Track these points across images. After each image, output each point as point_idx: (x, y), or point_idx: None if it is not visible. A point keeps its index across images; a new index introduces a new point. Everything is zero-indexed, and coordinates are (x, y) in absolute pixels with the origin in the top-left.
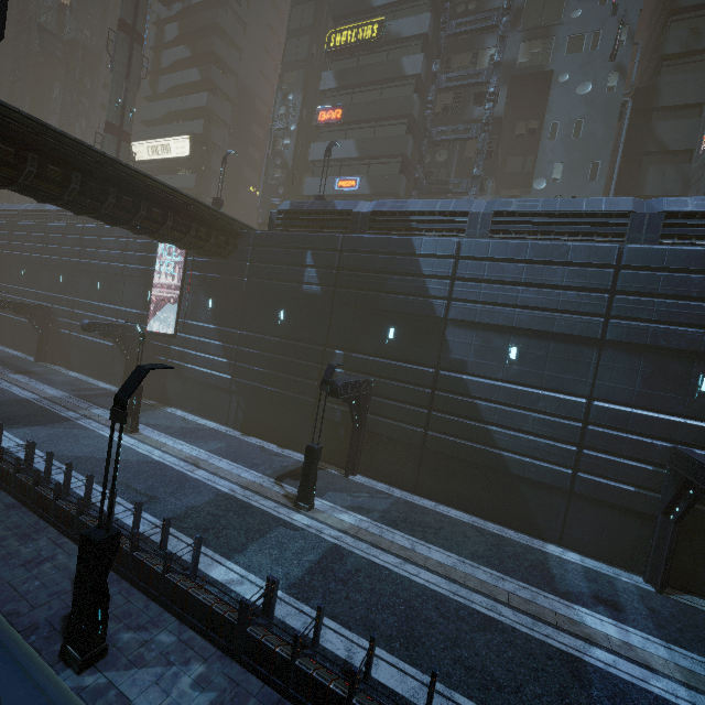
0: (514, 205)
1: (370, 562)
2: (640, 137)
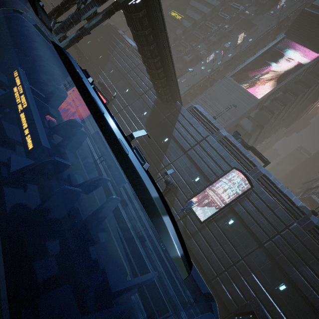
0: None
1: None
2: (205, 88)
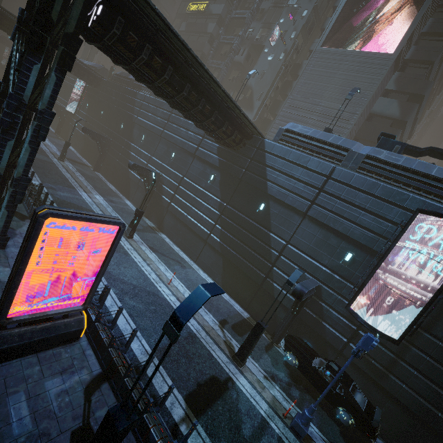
0: None
1: (57, 167)
2: (287, 86)
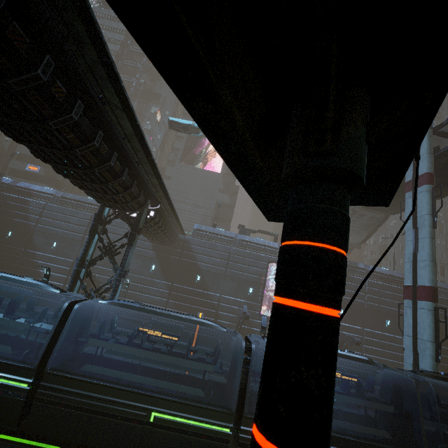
0: (70, 196)
1: None
2: None
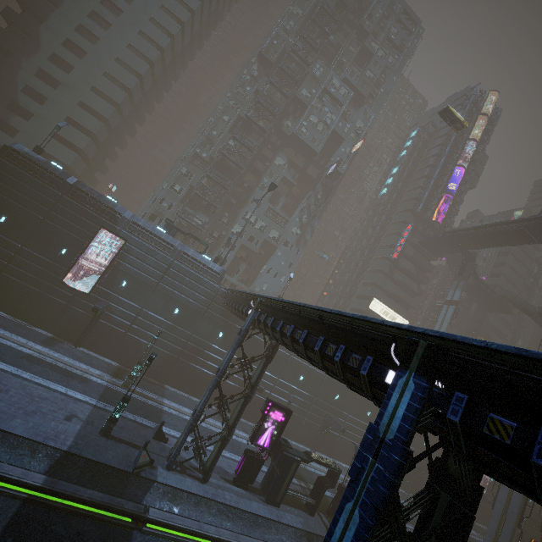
0: None
1: None
2: None
